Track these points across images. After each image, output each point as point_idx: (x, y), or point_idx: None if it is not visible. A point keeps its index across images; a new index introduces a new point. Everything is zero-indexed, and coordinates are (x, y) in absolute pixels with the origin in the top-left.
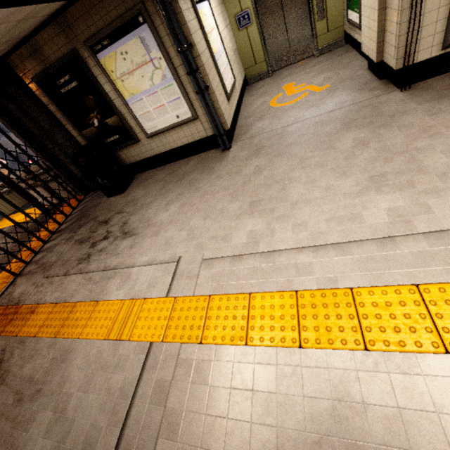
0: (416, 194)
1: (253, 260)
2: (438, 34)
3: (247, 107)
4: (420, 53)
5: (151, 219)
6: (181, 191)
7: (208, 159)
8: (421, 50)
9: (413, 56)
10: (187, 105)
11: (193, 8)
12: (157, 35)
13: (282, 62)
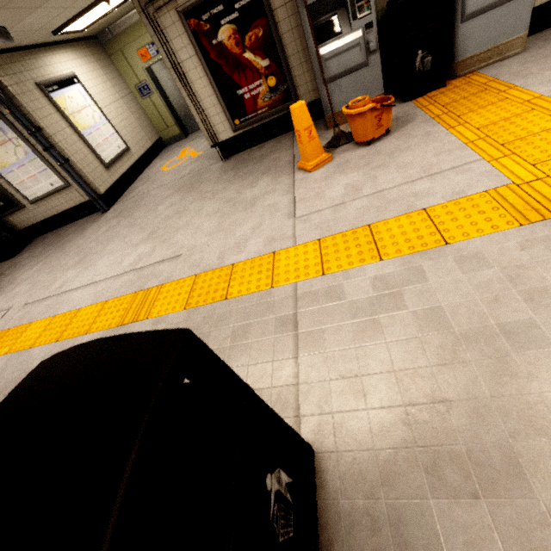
0: (158, 243)
1: (51, 300)
2: (225, 122)
3: (149, 170)
4: (221, 135)
5: (16, 278)
6: (52, 252)
7: (88, 222)
8: (220, 133)
9: (215, 137)
10: (55, 175)
11: (46, 97)
12: (8, 121)
13: (196, 125)
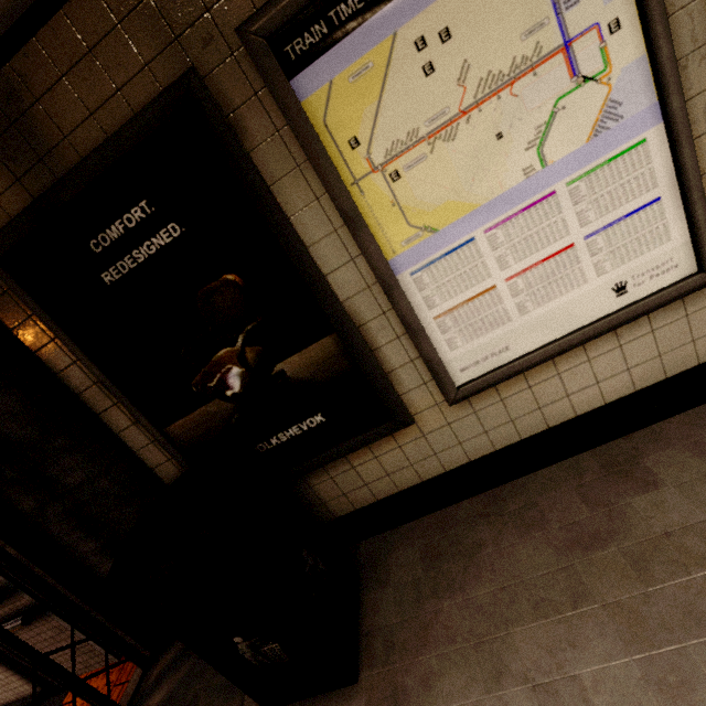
0: None
1: None
2: None
3: None
4: None
5: None
6: None
7: None
8: None
9: None
10: (693, 223)
11: None
12: None
13: None
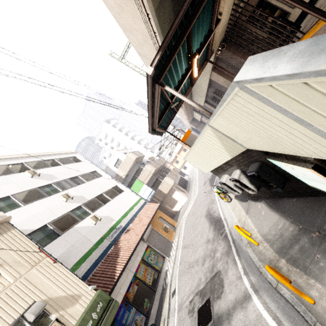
0: None
1: None
2: None
3: None
4: None
5: None
6: None
7: None
8: None
9: None
10: None
11: None
12: None
13: None
